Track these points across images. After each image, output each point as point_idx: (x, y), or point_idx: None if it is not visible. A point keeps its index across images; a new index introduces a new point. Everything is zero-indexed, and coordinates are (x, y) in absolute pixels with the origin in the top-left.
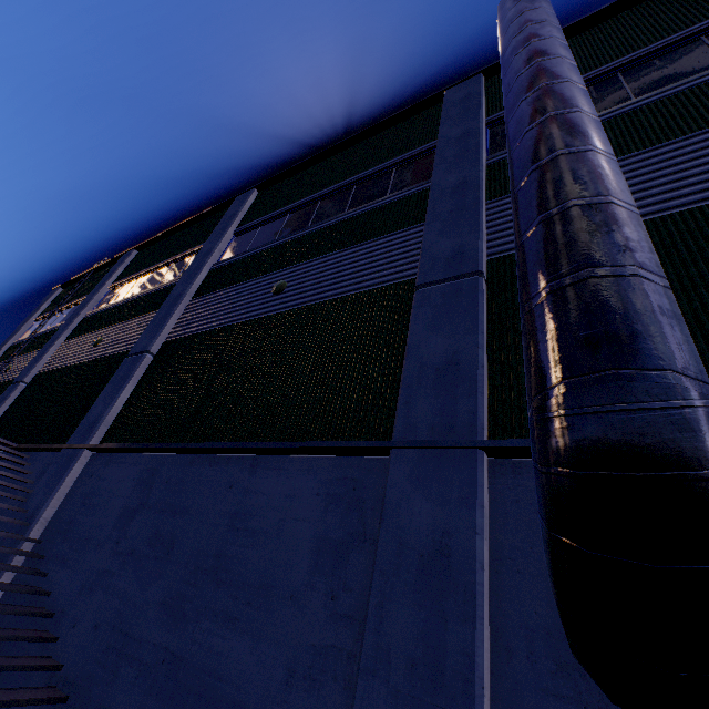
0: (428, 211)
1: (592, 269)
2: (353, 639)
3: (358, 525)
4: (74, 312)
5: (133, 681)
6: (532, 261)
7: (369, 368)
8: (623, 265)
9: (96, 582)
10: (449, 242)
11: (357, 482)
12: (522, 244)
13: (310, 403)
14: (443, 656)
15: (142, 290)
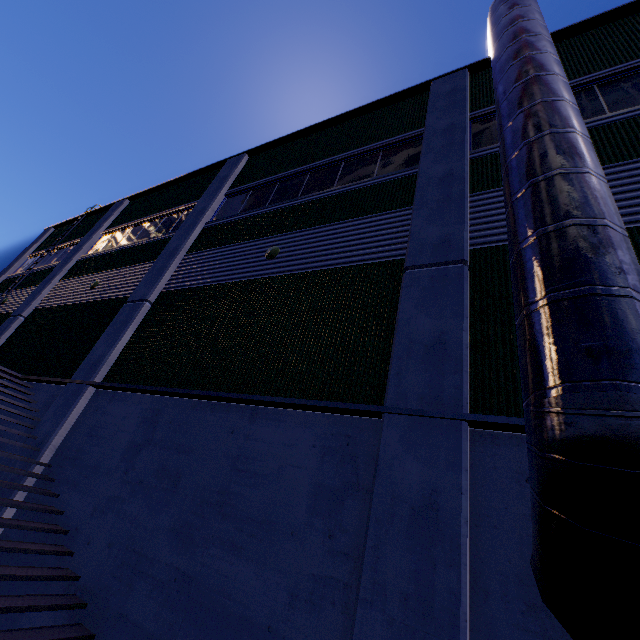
0: (416, 197)
1: (592, 287)
2: (349, 573)
3: (352, 476)
4: (69, 254)
5: (148, 594)
6: (532, 269)
7: (360, 337)
8: (618, 286)
9: (108, 506)
10: (436, 229)
11: (350, 438)
12: (521, 250)
13: (305, 364)
14: (432, 593)
15: (135, 239)
